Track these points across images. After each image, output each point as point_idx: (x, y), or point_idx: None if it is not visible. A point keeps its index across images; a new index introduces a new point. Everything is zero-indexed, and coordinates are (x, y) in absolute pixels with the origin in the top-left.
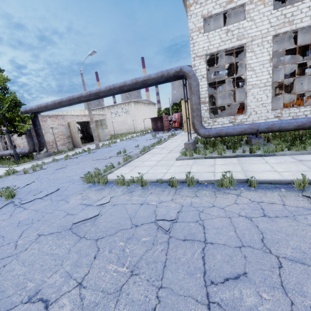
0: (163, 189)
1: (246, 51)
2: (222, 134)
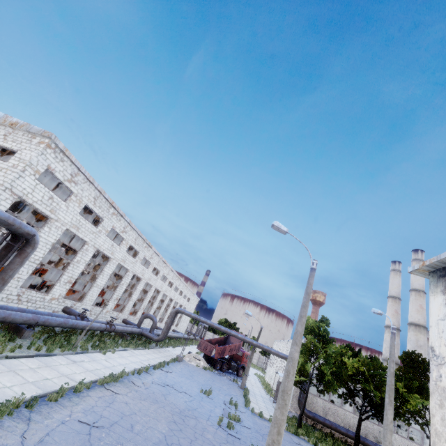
0: (50, 406)
1: (47, 225)
2: (8, 320)
